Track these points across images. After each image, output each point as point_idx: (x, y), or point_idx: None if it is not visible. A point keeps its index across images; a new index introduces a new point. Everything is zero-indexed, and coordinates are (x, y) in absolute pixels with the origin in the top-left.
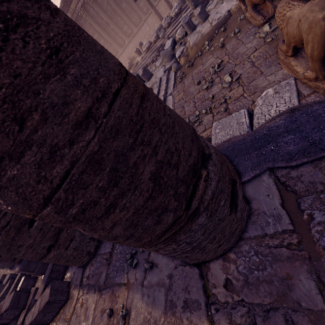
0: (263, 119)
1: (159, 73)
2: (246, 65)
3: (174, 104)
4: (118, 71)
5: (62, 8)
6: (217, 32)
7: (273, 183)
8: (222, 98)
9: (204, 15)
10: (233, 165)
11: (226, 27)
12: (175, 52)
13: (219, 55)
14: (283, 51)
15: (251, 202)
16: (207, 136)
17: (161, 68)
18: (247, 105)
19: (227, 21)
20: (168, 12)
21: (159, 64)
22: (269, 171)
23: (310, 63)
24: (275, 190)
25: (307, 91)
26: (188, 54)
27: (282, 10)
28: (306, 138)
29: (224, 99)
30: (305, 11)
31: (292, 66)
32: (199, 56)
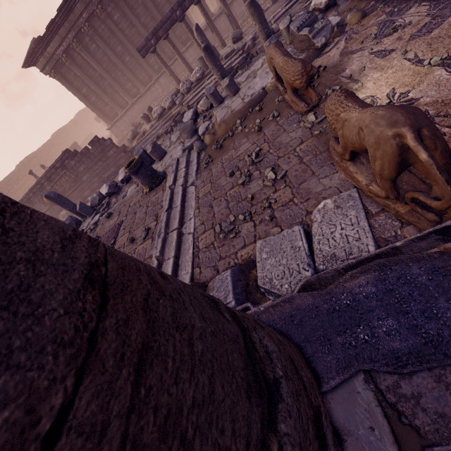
0: (327, 245)
1: (176, 152)
2: (292, 160)
3: (199, 199)
4: (72, 329)
5: (32, 50)
6: (251, 111)
7: (375, 401)
8: (265, 201)
9: (234, 89)
10: (305, 356)
11: (261, 106)
12: (197, 126)
13: (256, 141)
14: (338, 153)
15: (344, 440)
16: (248, 256)
17: (179, 146)
18: (299, 216)
19: (262, 99)
20: (187, 74)
21: (175, 139)
22: (364, 374)
23: (378, 180)
24: (382, 419)
25: (374, 208)
26: (215, 131)
27: (334, 109)
28: (416, 328)
29: (268, 203)
30: (368, 122)
31: (351, 172)
32: (230, 136)
